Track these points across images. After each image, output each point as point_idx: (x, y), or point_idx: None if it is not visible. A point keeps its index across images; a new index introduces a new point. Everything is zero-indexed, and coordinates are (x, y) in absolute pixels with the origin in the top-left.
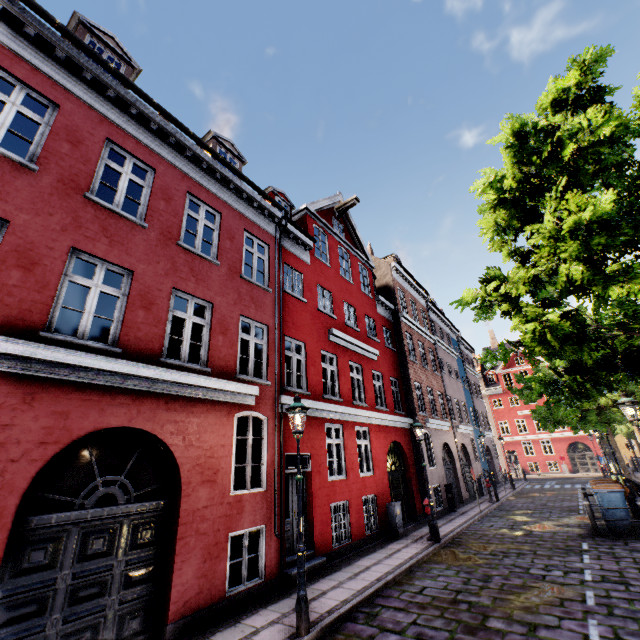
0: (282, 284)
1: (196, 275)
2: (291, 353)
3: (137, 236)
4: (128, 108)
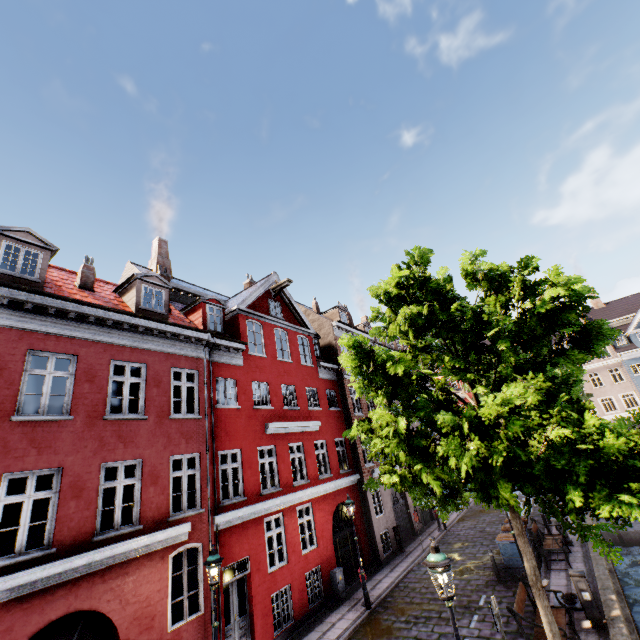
0: (214, 401)
1: (124, 439)
2: (227, 465)
3: (64, 431)
4: (46, 309)
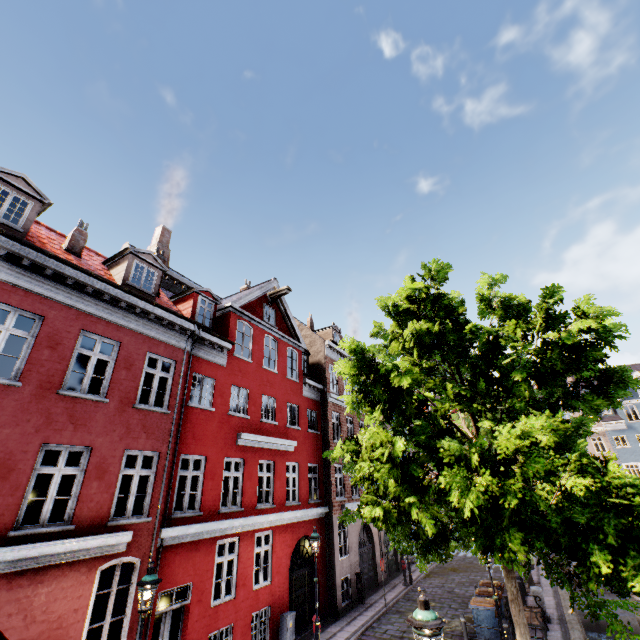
0: (187, 397)
1: (76, 421)
2: (187, 471)
3: (7, 398)
4: (21, 259)
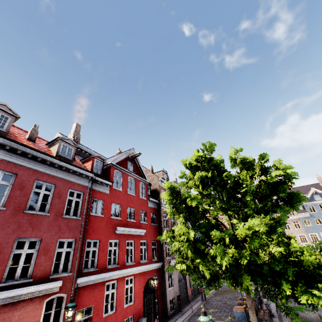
0: (89, 210)
1: (33, 226)
2: (90, 248)
3: None
4: (5, 146)
